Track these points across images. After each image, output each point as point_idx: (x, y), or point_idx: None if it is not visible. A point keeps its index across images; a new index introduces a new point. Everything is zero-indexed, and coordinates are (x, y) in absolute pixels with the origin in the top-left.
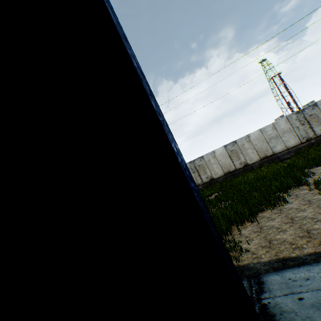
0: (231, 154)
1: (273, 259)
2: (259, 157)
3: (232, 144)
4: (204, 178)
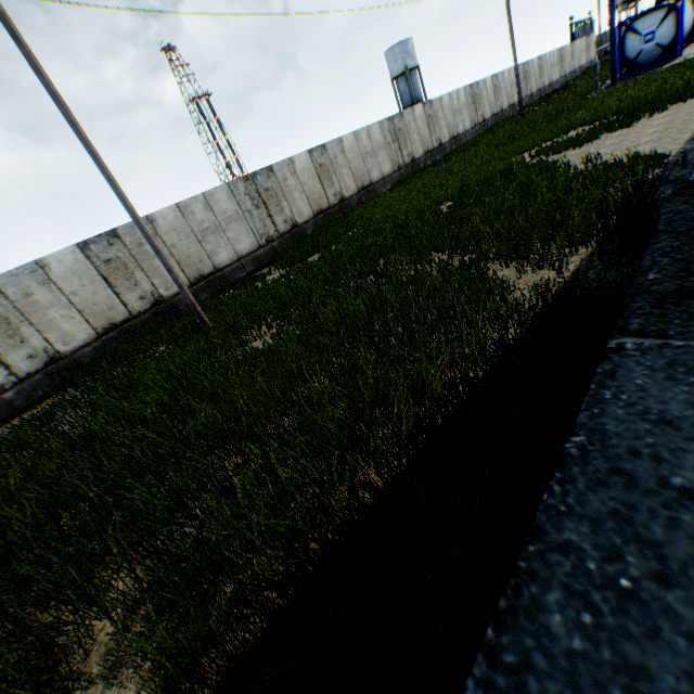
0: (322, 172)
1: (684, 144)
2: (356, 186)
3: (321, 150)
4: (281, 223)
